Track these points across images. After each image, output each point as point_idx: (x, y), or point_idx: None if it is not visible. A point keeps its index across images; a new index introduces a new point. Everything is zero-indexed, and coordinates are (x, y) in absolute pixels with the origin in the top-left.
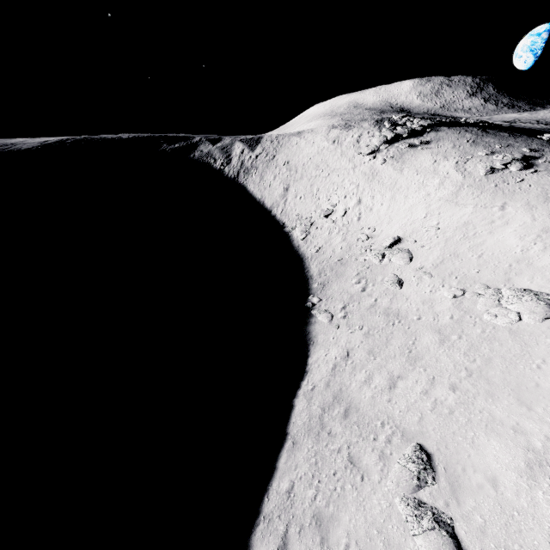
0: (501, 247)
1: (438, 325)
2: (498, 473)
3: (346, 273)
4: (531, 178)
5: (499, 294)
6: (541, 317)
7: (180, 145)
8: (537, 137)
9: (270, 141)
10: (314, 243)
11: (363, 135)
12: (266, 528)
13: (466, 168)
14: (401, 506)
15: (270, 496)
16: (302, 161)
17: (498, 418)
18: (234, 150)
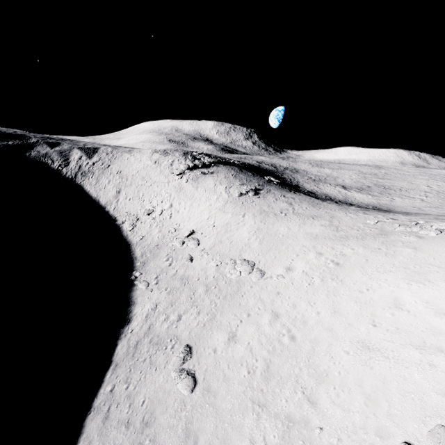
0: (240, 237)
1: (207, 282)
2: (217, 346)
3: (160, 254)
4: (257, 200)
5: (235, 262)
6: (248, 273)
7: (15, 143)
8: (264, 177)
9: (106, 153)
10: (139, 233)
11: (175, 161)
12: (96, 413)
13: (230, 191)
14: (173, 374)
15: (98, 397)
16: (132, 172)
17: (223, 322)
18: (72, 155)
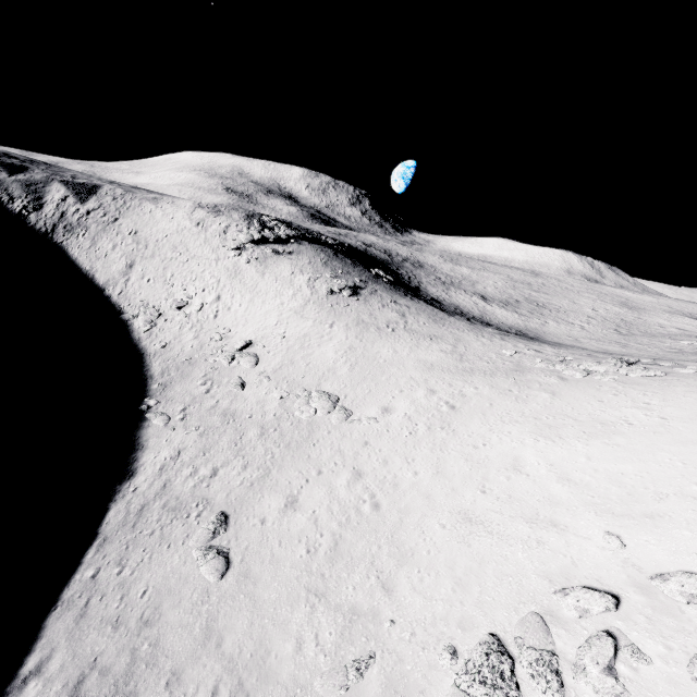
0: (323, 358)
1: (264, 421)
2: (267, 515)
3: (193, 374)
4: (354, 304)
5: (310, 395)
6: (327, 411)
7: None
8: (370, 270)
9: (112, 197)
10: (161, 338)
11: (231, 226)
12: (65, 609)
13: (315, 286)
14: (196, 553)
15: (71, 586)
16: (156, 236)
17: (280, 482)
18: (49, 193)
